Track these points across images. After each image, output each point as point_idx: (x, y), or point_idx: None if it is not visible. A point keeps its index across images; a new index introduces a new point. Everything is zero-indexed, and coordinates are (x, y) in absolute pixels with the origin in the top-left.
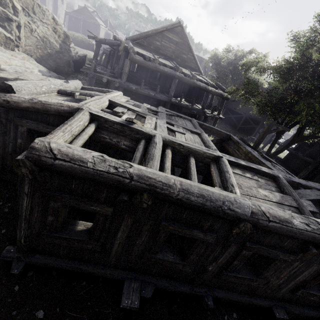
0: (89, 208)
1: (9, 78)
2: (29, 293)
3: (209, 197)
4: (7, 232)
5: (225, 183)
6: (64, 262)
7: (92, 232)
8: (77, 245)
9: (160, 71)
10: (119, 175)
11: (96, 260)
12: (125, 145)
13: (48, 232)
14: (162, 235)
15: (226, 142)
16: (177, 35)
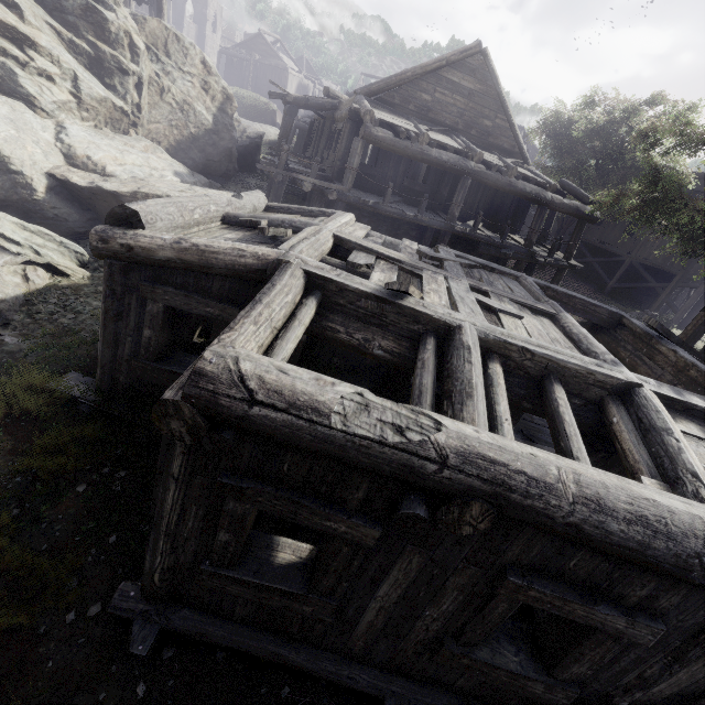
0: (319, 523)
1: (122, 192)
2: (167, 704)
3: (662, 524)
4: (120, 542)
5: (667, 465)
6: (242, 634)
7: (318, 578)
8: (278, 603)
9: (431, 161)
10: (410, 451)
11: (316, 639)
12: (384, 349)
13: (215, 565)
14: (499, 606)
15: (608, 332)
16: (471, 75)
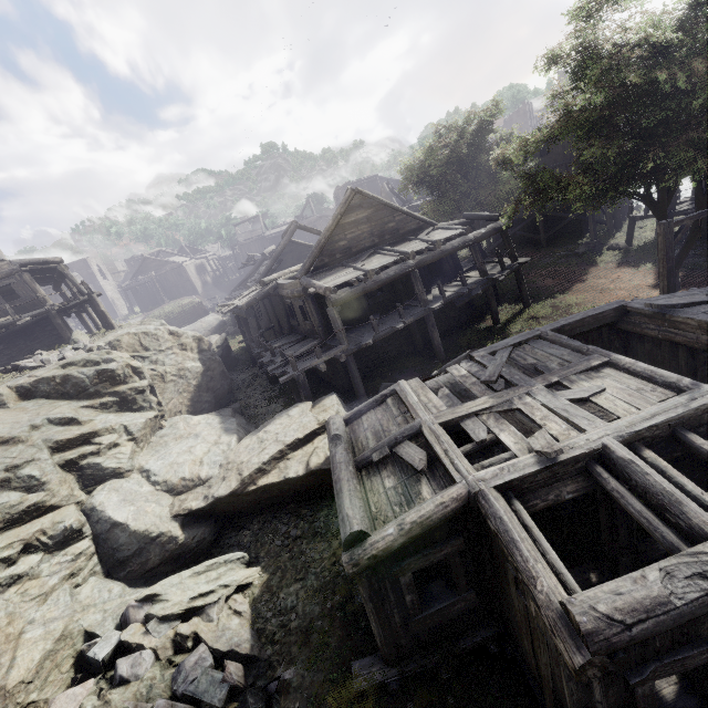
0: (699, 660)
1: (235, 487)
2: None
3: None
4: None
5: None
6: None
7: None
8: None
9: (385, 282)
10: None
11: None
12: (571, 492)
13: None
14: None
15: (623, 321)
16: (361, 209)
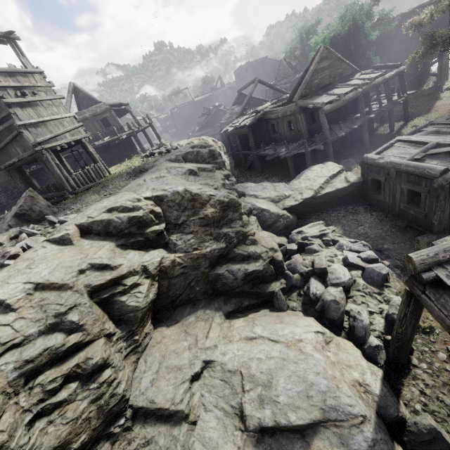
0: None
1: (313, 194)
2: None
3: None
4: None
5: None
6: None
7: None
8: None
9: (347, 102)
10: None
11: None
12: None
13: None
14: None
15: None
16: (326, 60)
